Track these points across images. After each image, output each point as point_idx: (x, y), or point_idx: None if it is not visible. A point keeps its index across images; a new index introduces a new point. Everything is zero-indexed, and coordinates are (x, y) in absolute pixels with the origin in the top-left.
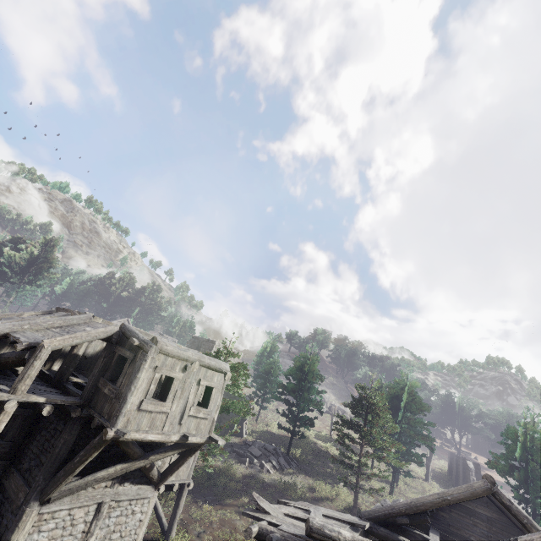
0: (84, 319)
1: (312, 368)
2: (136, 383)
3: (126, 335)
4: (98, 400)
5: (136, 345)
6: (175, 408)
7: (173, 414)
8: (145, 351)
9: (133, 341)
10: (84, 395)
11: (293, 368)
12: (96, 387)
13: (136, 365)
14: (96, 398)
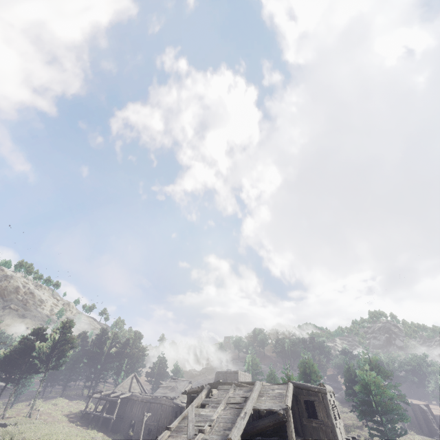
0: (259, 385)
1: (315, 370)
2: (332, 413)
3: (299, 387)
4: (311, 432)
5: (313, 391)
6: (338, 423)
7: (339, 427)
8: (324, 393)
9: (314, 390)
10: (300, 432)
11: (303, 373)
12: (302, 425)
13: (325, 403)
14: (308, 432)
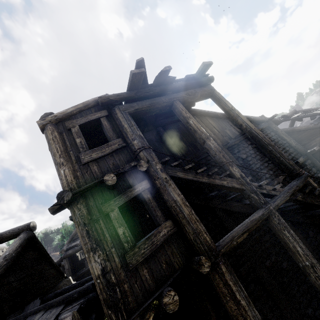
0: None
1: None
2: None
3: None
4: None
5: None
6: None
7: None
8: None
9: None
10: None
11: None
12: None
13: None
14: None
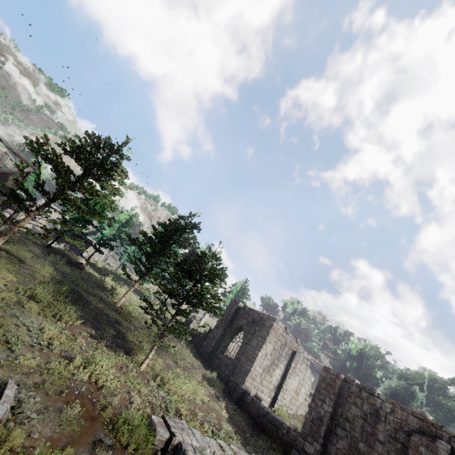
0: None
1: None
2: None
3: None
4: None
5: None
6: None
7: None
8: None
9: None
10: None
11: None
12: None
13: None
14: None
